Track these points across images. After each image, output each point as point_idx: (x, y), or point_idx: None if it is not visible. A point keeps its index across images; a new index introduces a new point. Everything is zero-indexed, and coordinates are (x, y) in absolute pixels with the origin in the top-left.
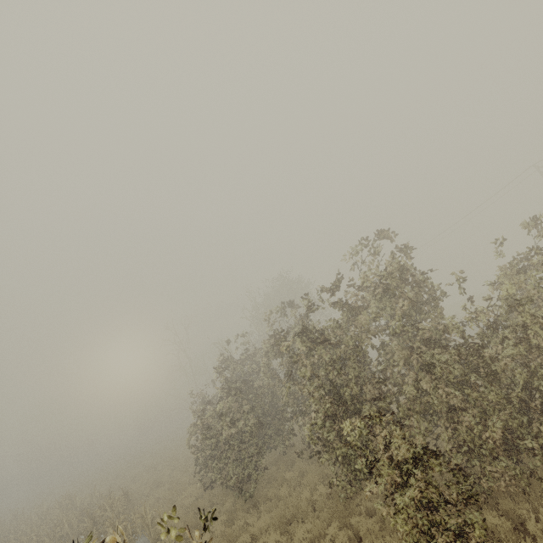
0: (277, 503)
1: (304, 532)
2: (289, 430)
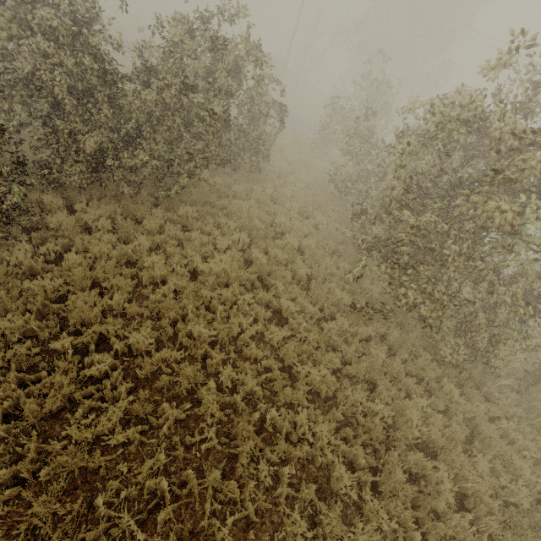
0: None
1: None
2: None
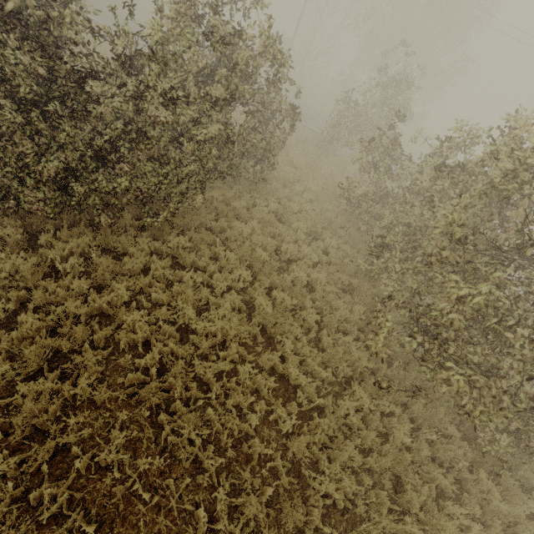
0: None
1: None
2: None
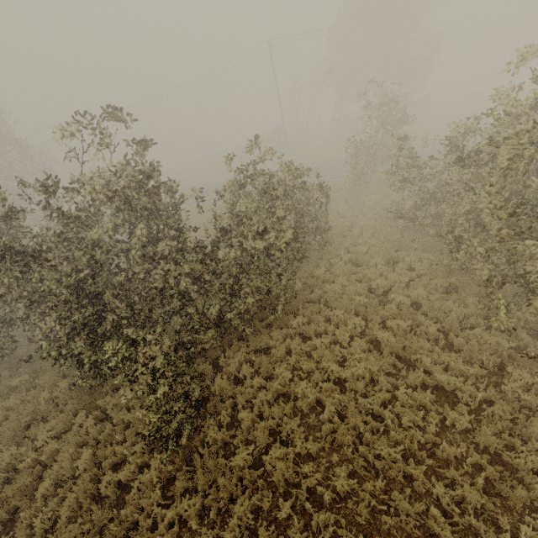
0: (5, 414)
1: (47, 430)
2: (7, 333)
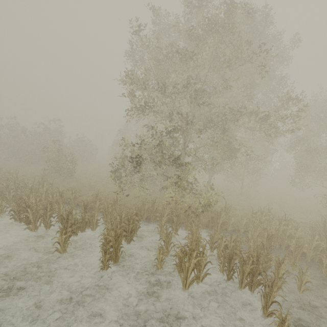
0: None
1: None
2: None
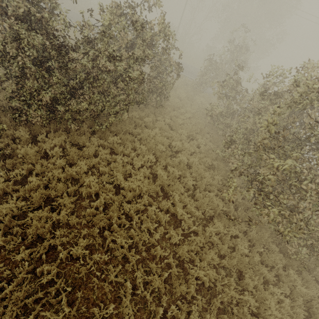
0: None
1: None
2: None
